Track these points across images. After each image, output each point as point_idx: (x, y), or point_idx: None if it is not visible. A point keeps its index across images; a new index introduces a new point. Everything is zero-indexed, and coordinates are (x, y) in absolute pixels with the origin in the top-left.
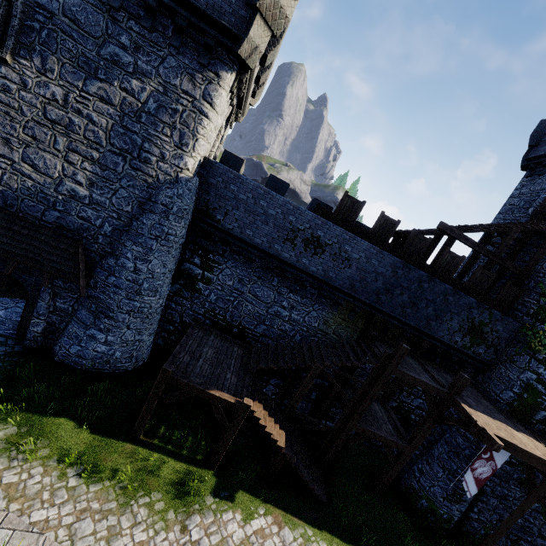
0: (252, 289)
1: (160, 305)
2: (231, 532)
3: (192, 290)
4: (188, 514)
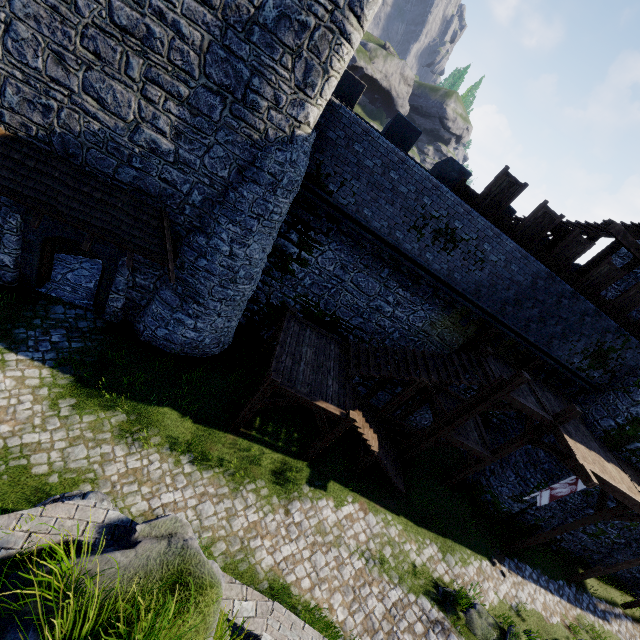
0: (356, 278)
1: (252, 291)
2: (326, 516)
3: (284, 270)
4: (289, 500)
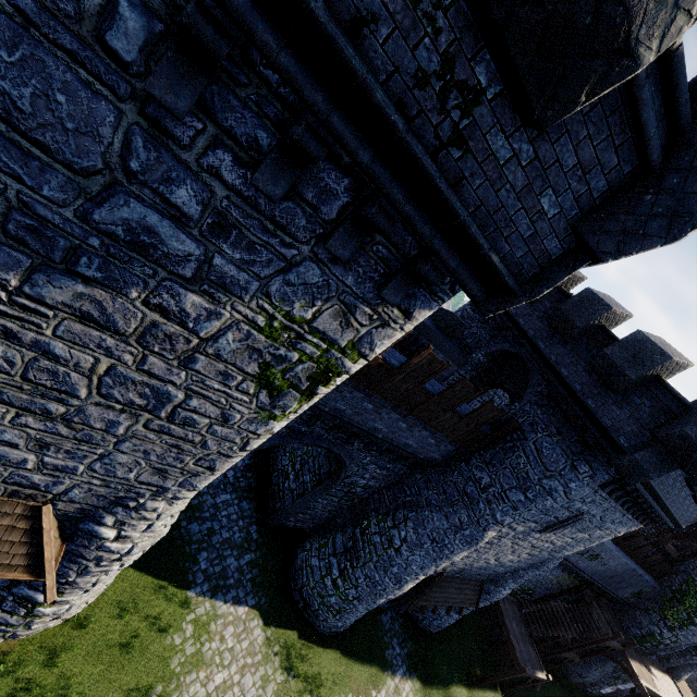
0: None
1: None
2: None
3: None
4: None
